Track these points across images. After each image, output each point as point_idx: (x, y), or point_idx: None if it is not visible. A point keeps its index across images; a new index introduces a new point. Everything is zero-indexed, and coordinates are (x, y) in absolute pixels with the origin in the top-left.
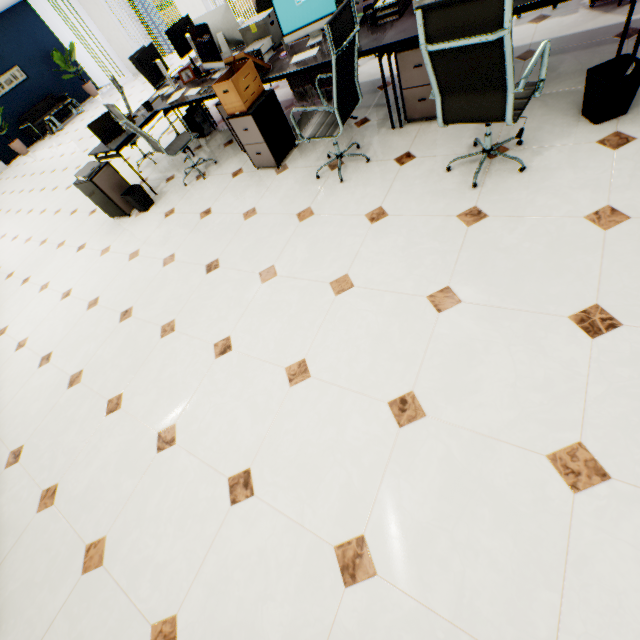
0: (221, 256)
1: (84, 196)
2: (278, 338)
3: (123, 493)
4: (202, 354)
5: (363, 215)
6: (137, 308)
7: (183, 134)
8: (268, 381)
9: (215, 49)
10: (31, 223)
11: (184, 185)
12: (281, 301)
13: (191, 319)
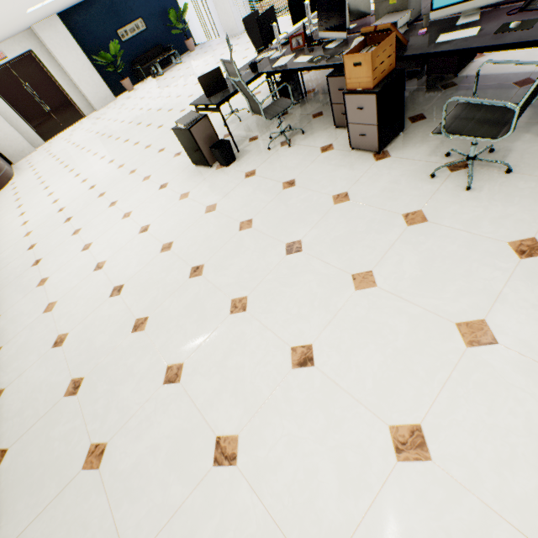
0: (304, 238)
1: (172, 137)
2: (378, 375)
3: (170, 500)
4: (276, 354)
5: (505, 242)
6: (208, 268)
7: (281, 99)
8: (363, 435)
9: (342, 17)
10: (125, 151)
11: (268, 149)
12: (382, 323)
13: (265, 303)
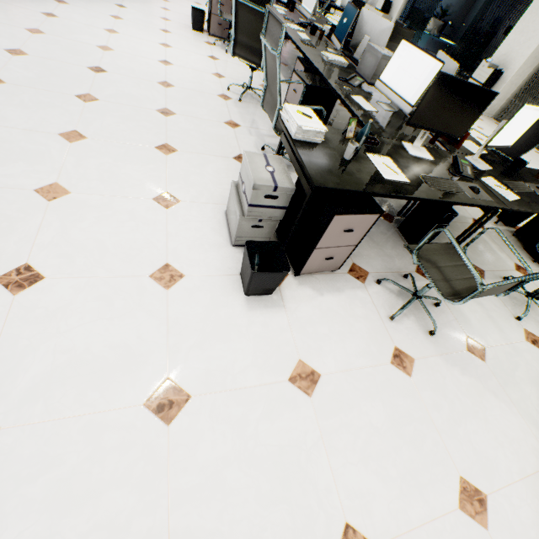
0: None
1: None
2: None
3: None
4: None
5: None
6: None
7: None
8: None
9: None
10: None
11: None
12: None
13: None
